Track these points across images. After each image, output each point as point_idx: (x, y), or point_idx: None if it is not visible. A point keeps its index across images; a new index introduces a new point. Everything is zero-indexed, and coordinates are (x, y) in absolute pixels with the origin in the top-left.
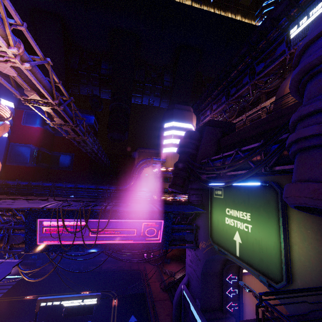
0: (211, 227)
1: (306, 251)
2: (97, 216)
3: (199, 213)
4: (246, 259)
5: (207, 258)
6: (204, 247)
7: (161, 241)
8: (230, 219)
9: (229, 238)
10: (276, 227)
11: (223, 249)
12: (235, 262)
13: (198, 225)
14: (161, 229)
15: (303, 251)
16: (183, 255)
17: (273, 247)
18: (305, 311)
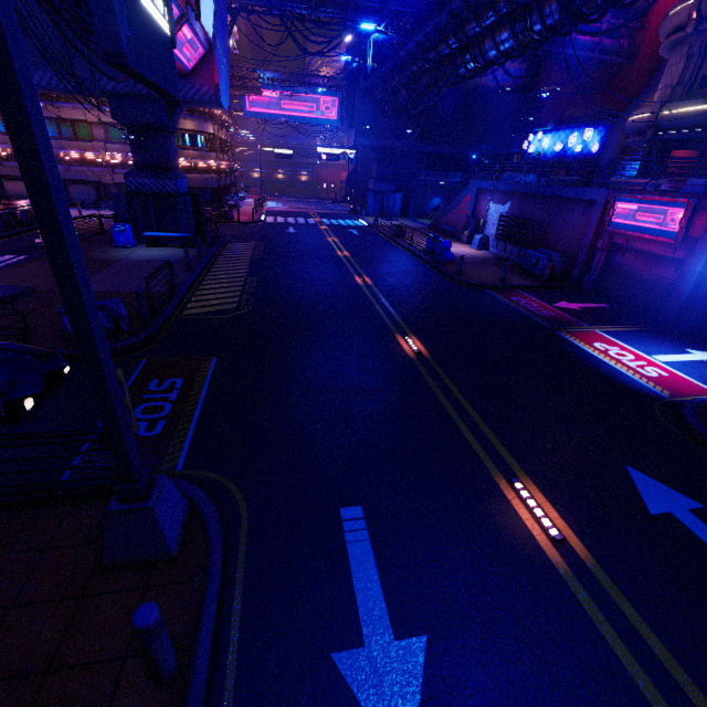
0: None
1: None
2: (287, 89)
3: None
4: None
5: None
6: None
7: (333, 118)
8: None
9: None
10: None
11: None
12: None
13: None
14: (333, 106)
15: None
16: None
17: None
18: None
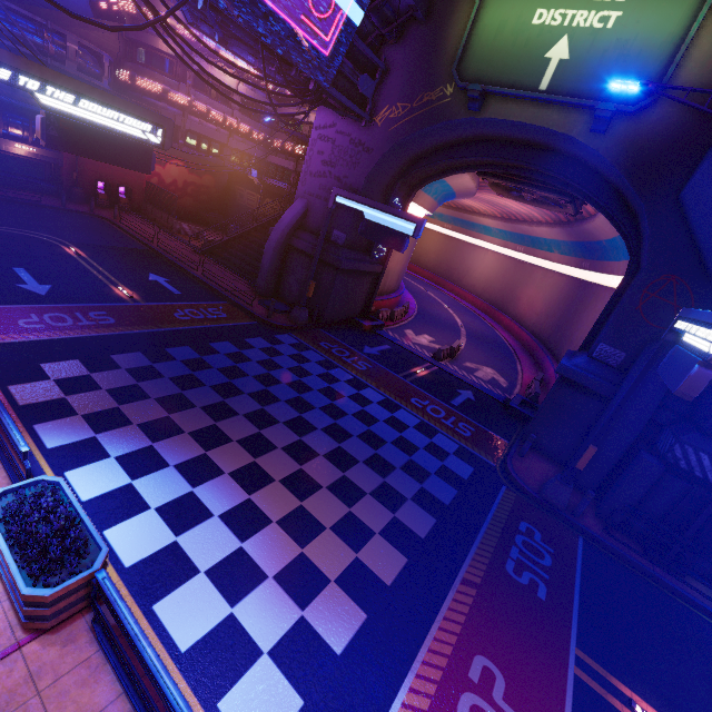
0: (464, 48)
1: (708, 50)
2: None
3: (404, 27)
4: (568, 88)
5: (401, 138)
6: (398, 116)
7: (325, 52)
8: (555, 10)
9: (529, 58)
10: (695, 1)
11: (498, 87)
12: (506, 119)
13: (386, 66)
14: (342, 4)
15: (700, 53)
16: (210, 213)
17: (660, 45)
18: (643, 144)
